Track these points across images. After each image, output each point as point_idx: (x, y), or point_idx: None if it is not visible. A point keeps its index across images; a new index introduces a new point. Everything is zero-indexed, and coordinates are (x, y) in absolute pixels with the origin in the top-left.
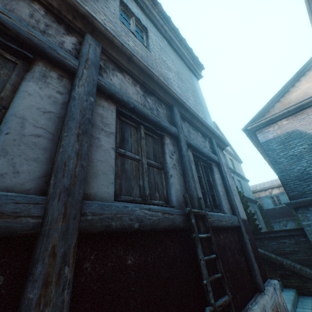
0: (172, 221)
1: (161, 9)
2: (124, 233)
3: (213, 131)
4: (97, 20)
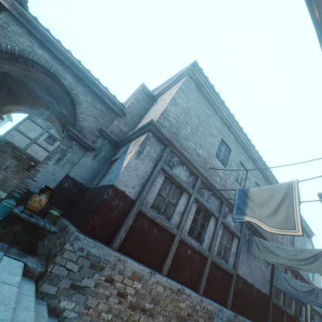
0: (292, 315)
1: (303, 219)
2: (287, 313)
3: (308, 282)
4: None
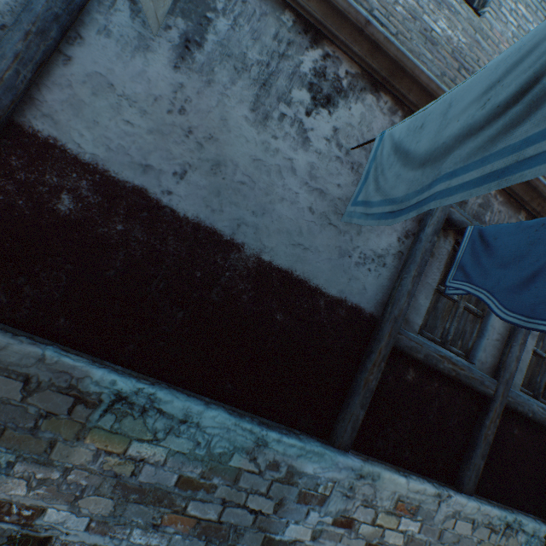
0: None
1: None
2: (517, 414)
3: None
4: None
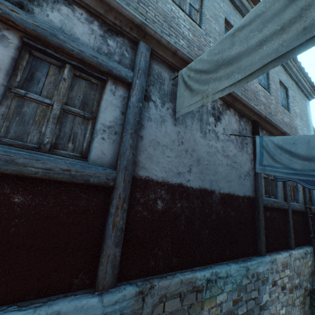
0: (301, 209)
1: (299, 65)
2: (292, 211)
3: None
4: (287, 132)
